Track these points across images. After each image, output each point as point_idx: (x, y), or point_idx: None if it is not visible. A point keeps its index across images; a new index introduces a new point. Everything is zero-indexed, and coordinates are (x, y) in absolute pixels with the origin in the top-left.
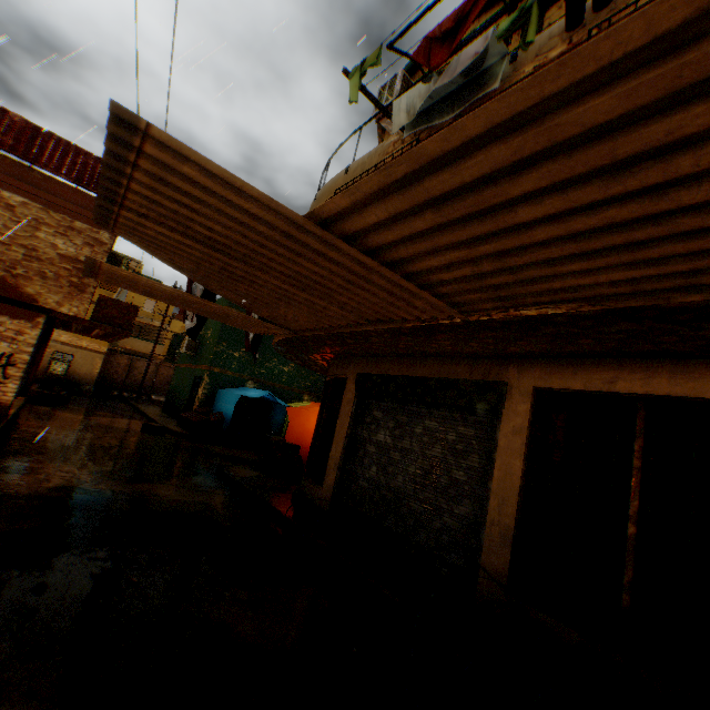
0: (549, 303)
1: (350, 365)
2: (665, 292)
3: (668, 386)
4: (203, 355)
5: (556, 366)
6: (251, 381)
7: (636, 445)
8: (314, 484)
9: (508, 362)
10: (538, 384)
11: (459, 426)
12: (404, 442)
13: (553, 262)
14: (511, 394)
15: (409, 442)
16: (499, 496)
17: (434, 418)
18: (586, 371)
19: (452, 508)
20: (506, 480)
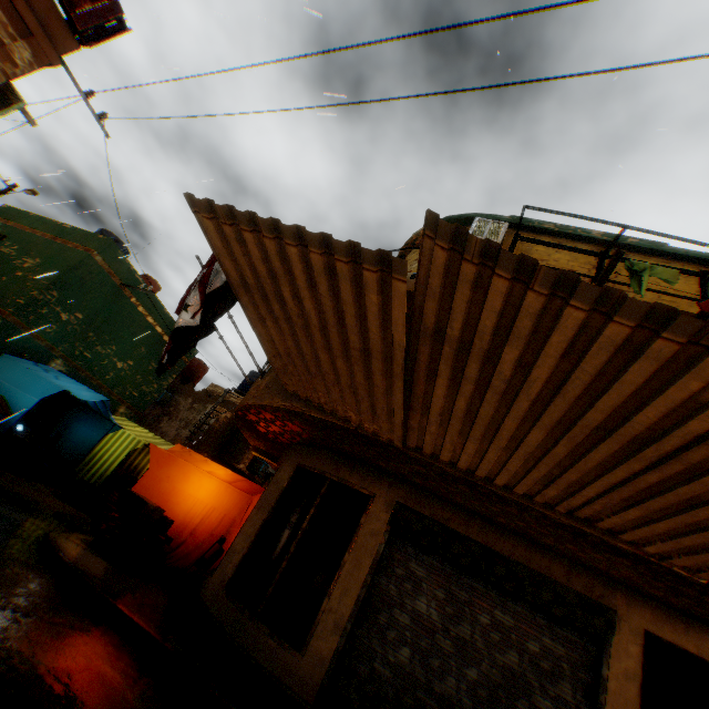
0: None
1: (380, 481)
2: None
3: None
4: (0, 287)
5: (666, 615)
6: (63, 360)
7: None
8: (279, 639)
9: (614, 586)
10: (649, 626)
11: (545, 635)
12: (461, 626)
13: None
14: (620, 625)
15: (470, 630)
16: None
17: (509, 611)
18: (696, 633)
19: None
20: None
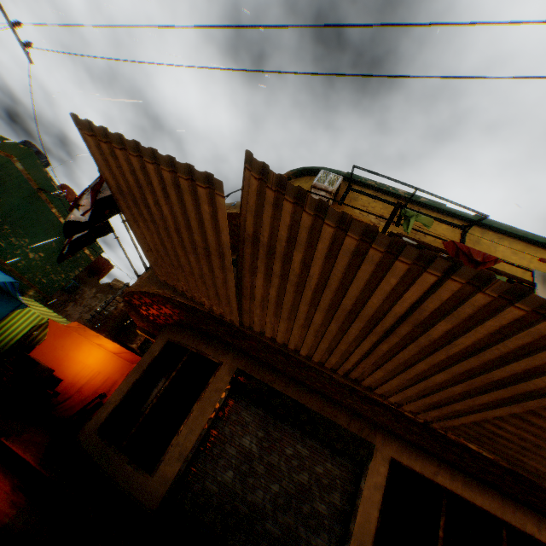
0: (484, 448)
1: (227, 353)
2: (540, 477)
3: (461, 489)
4: None
5: (406, 448)
6: None
7: (441, 520)
8: (135, 466)
9: (377, 429)
10: (395, 455)
11: (328, 462)
12: (272, 456)
13: (545, 457)
14: (377, 455)
15: (278, 458)
16: (359, 538)
17: (306, 445)
18: (423, 459)
19: (310, 537)
20: (365, 525)
